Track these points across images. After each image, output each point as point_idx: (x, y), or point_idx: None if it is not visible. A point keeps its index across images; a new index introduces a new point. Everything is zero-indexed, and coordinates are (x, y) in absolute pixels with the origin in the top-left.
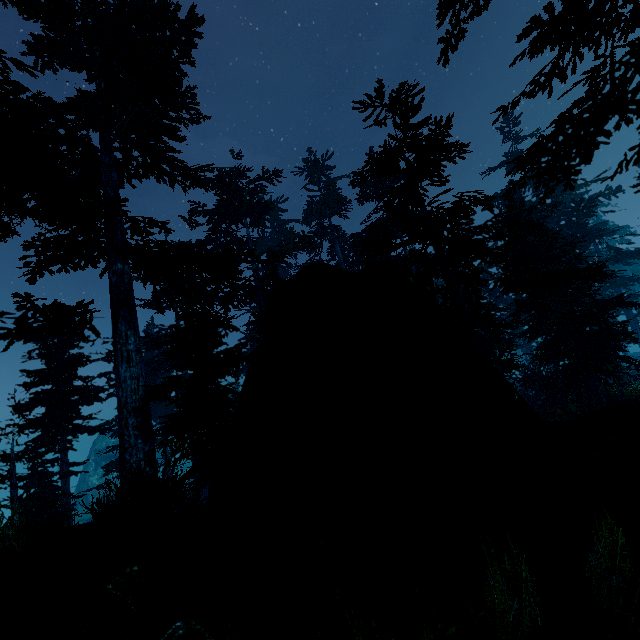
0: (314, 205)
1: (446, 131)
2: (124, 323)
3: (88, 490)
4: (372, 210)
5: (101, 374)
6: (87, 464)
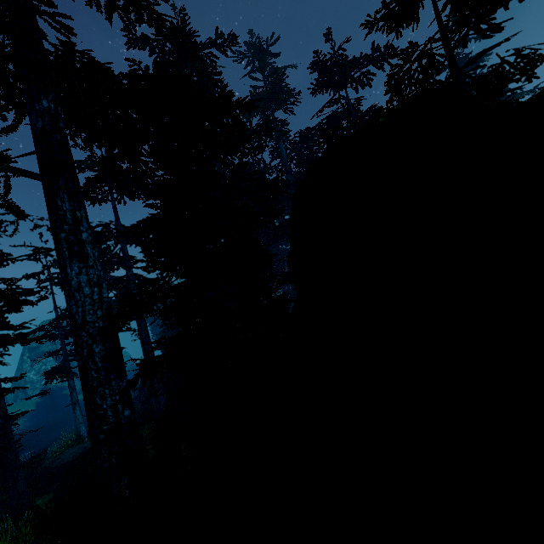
0: (257, 97)
1: None
2: (67, 199)
3: (28, 397)
4: (327, 102)
5: (28, 275)
6: (22, 361)
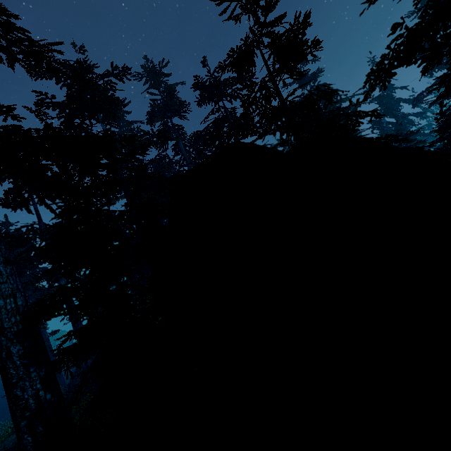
0: (156, 107)
1: (309, 24)
2: None
3: None
4: (210, 111)
5: None
6: None
